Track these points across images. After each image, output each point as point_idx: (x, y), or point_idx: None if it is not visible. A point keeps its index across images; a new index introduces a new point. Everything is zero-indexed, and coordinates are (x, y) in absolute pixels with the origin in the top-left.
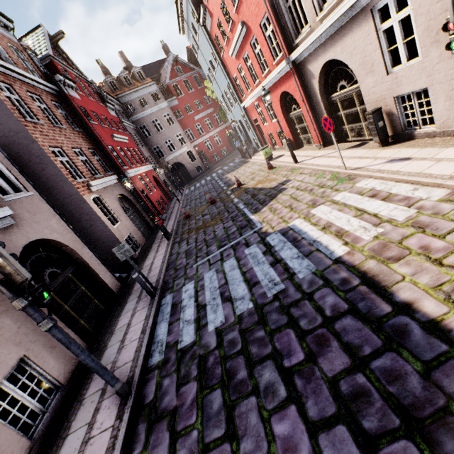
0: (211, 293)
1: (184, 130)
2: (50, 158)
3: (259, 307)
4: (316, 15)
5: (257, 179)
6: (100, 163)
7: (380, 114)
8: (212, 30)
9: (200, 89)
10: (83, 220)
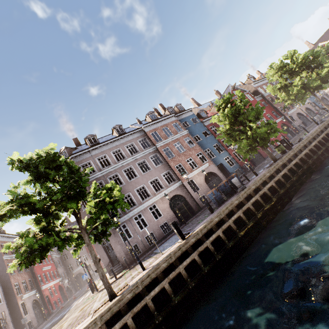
0: (44, 328)
1: (88, 252)
2: (13, 288)
3: (50, 325)
4: None
5: None
6: (31, 284)
7: None
8: None
9: None
10: (14, 313)
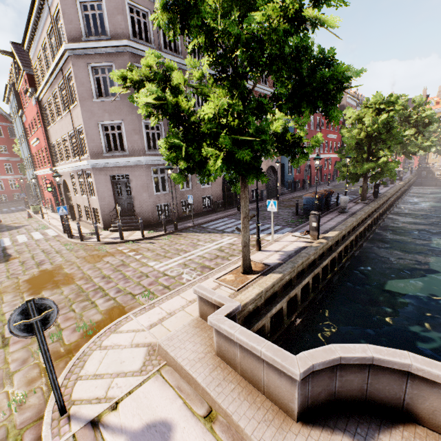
0: None
1: None
2: None
3: None
4: (61, 162)
5: (15, 221)
6: None
7: (73, 208)
8: (26, 123)
9: (12, 139)
10: None
